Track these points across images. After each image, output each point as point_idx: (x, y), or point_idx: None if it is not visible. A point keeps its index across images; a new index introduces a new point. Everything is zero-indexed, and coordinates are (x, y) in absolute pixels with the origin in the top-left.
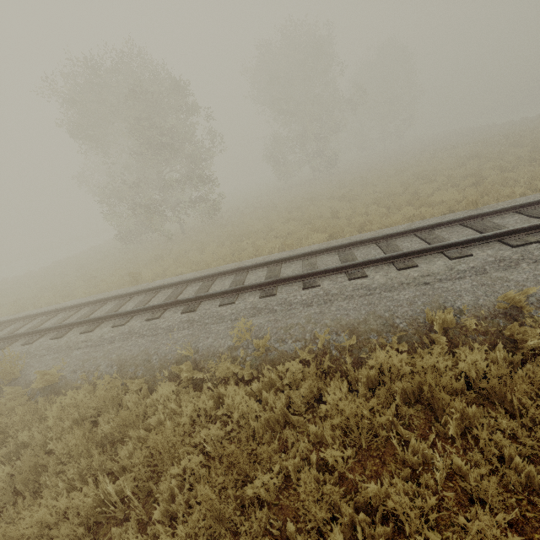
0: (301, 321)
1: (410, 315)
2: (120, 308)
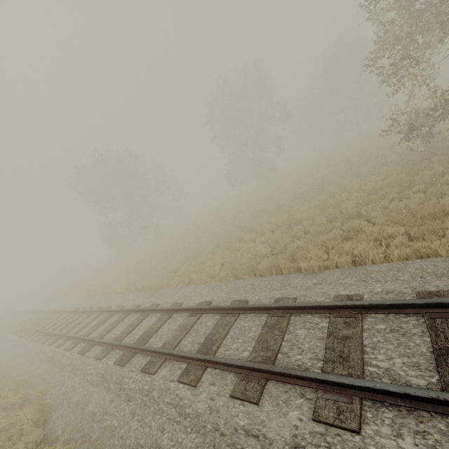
0: (11, 362)
1: (11, 377)
2: (34, 320)
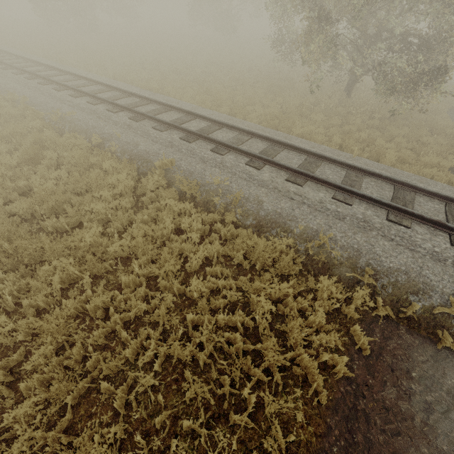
0: None
1: None
2: None
